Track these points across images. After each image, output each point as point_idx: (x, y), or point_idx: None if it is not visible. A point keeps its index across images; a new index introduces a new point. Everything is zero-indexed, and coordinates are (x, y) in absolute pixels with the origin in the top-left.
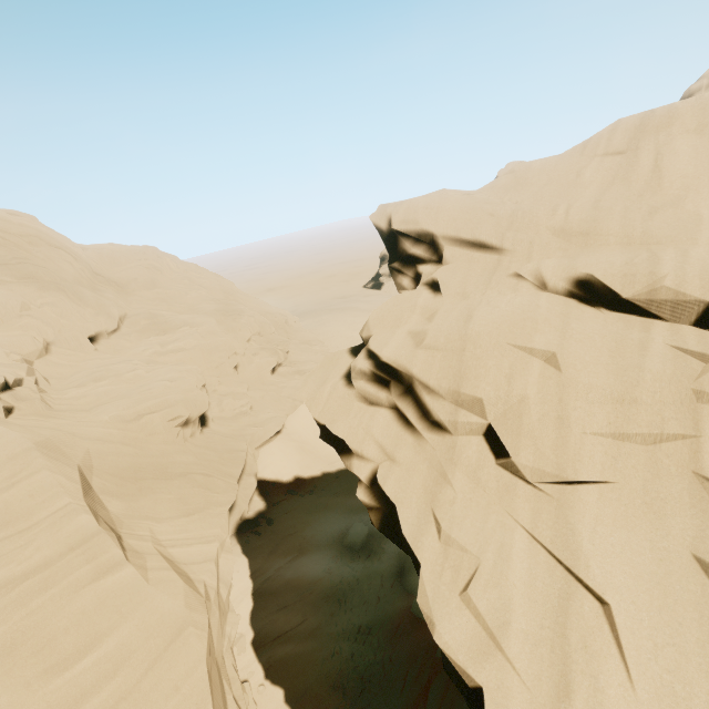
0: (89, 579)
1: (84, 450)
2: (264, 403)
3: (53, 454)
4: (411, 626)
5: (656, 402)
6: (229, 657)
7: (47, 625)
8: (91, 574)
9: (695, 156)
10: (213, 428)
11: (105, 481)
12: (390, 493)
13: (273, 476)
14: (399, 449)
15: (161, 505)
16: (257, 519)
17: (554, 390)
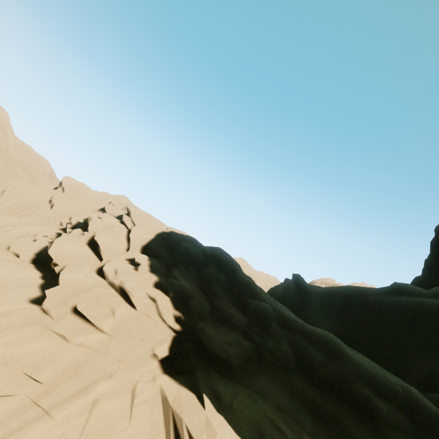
0: None
1: None
2: None
3: None
4: None
5: (23, 205)
6: None
7: None
8: None
9: (108, 200)
10: None
11: None
12: None
13: None
14: None
15: None
16: None
17: (16, 197)
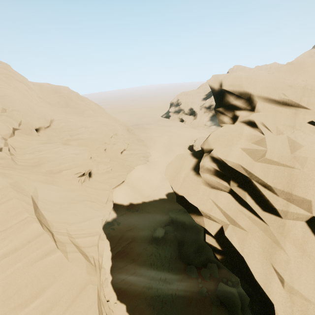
0: (38, 258)
1: (34, 187)
2: (117, 167)
3: (19, 190)
4: (185, 279)
5: None
6: (102, 291)
7: (15, 283)
8: (39, 255)
9: None
10: (94, 178)
11: (44, 203)
12: (237, 247)
13: (120, 202)
14: (238, 219)
15: (71, 216)
16: (113, 222)
17: None
